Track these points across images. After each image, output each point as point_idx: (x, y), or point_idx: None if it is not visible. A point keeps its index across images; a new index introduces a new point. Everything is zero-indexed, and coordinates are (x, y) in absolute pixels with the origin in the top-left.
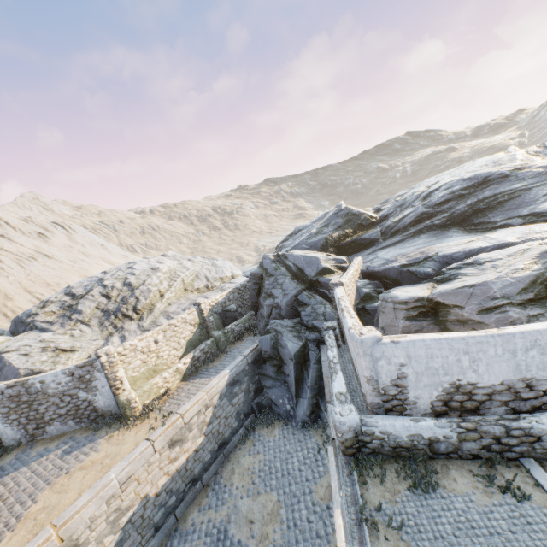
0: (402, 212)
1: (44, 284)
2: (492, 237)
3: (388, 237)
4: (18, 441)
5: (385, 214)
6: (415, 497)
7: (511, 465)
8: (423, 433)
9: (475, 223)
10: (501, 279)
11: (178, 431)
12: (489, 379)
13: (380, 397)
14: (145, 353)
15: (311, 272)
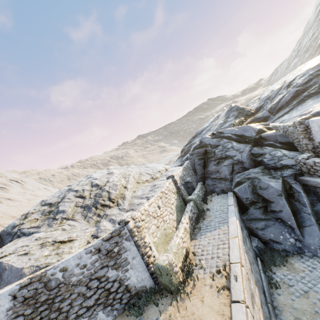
0: (274, 99)
1: (10, 217)
2: None
3: (274, 113)
4: None
5: (258, 107)
6: None
7: None
8: None
9: None
10: None
11: (248, 283)
12: None
13: None
14: (155, 218)
15: (251, 134)
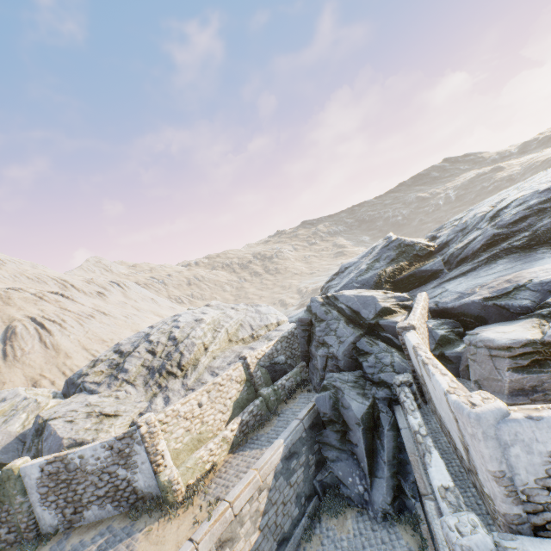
0: (466, 236)
1: (100, 340)
2: None
3: (454, 266)
4: (55, 528)
5: (443, 242)
6: None
7: None
8: None
9: None
10: None
11: (227, 526)
12: None
13: (521, 505)
14: (188, 419)
15: (368, 313)
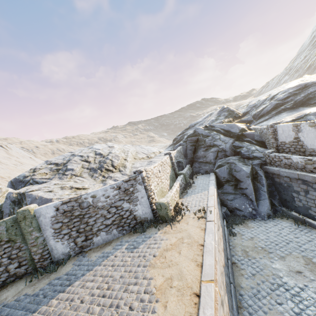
0: (259, 107)
1: None
2: None
3: (257, 119)
4: (66, 255)
5: (245, 112)
6: None
7: None
8: None
9: (312, 103)
10: None
11: (217, 218)
12: None
13: None
14: (157, 177)
15: (235, 130)
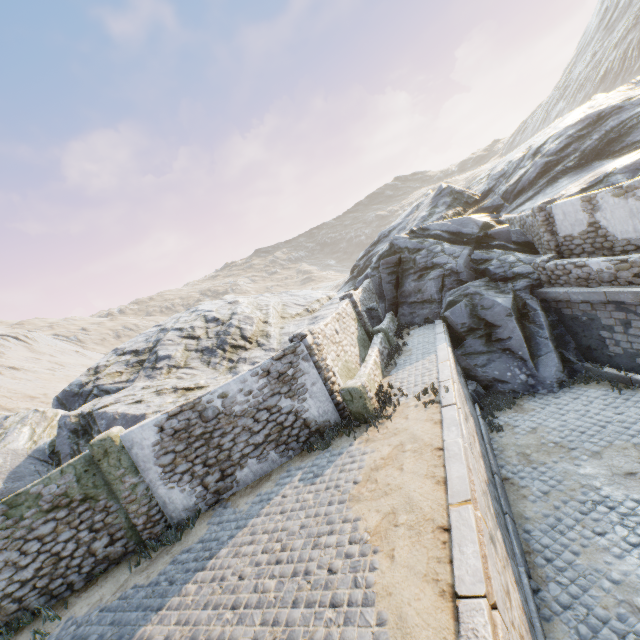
0: (512, 177)
1: (26, 397)
2: None
3: (511, 200)
4: (192, 510)
5: (486, 189)
6: None
7: None
8: None
9: (617, 150)
10: None
11: (461, 399)
12: None
13: None
14: (334, 344)
15: (472, 230)
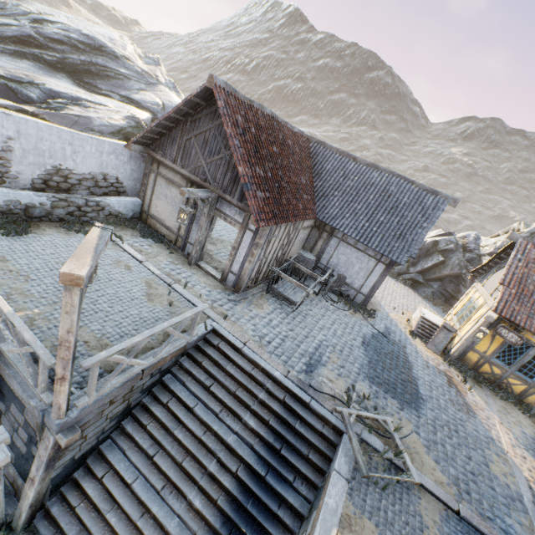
0: (1, 18)
1: None
2: (98, 98)
3: None
4: None
5: None
6: (10, 238)
7: (85, 224)
8: (22, 200)
9: (85, 81)
10: (101, 120)
11: None
12: (83, 169)
13: None
14: None
15: None
